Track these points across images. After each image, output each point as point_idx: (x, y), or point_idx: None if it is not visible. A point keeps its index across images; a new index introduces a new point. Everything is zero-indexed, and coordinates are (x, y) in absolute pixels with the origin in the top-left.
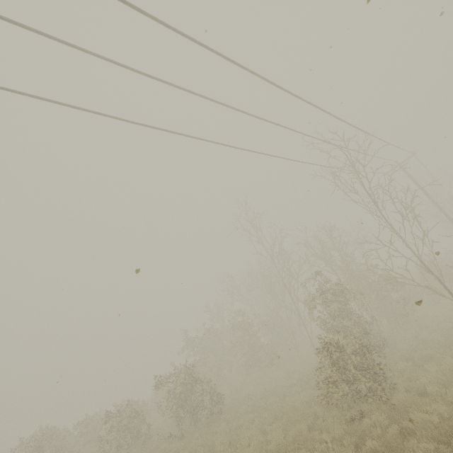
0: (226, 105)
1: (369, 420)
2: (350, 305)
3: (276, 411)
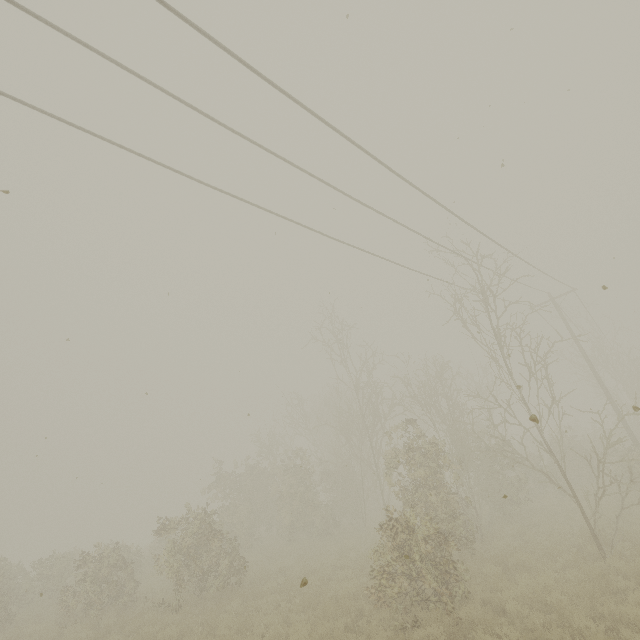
0: (328, 184)
1: (423, 631)
2: (441, 474)
3: (311, 597)
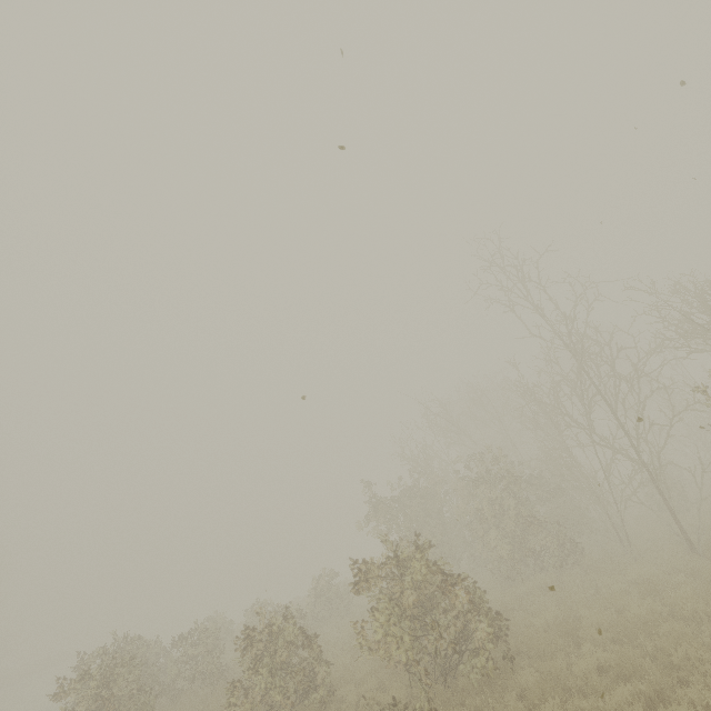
0: None
1: None
2: None
3: None
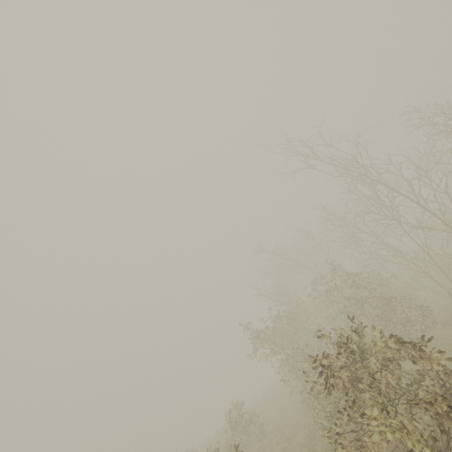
0: None
1: None
2: None
3: None
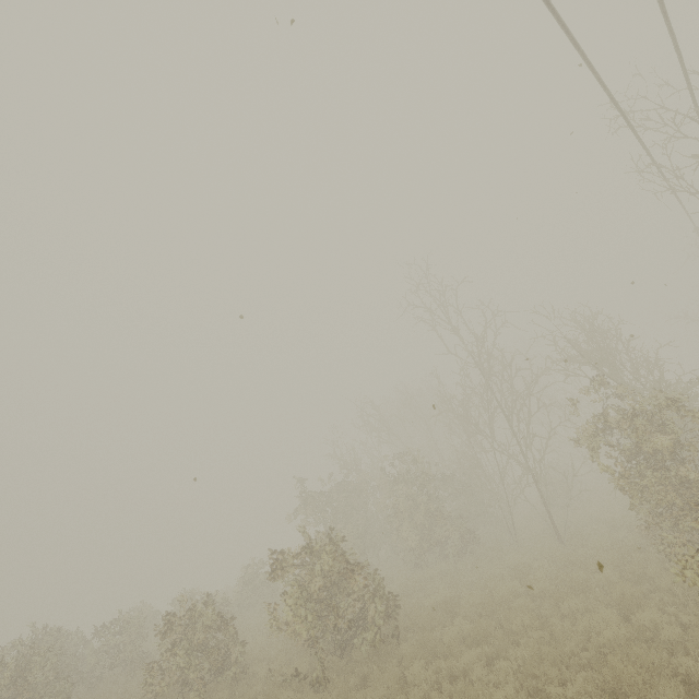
0: None
1: None
2: None
3: (553, 651)
